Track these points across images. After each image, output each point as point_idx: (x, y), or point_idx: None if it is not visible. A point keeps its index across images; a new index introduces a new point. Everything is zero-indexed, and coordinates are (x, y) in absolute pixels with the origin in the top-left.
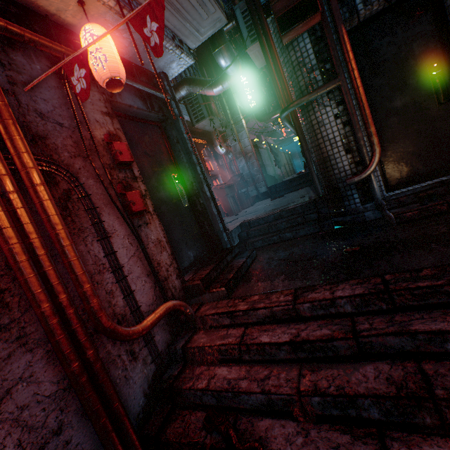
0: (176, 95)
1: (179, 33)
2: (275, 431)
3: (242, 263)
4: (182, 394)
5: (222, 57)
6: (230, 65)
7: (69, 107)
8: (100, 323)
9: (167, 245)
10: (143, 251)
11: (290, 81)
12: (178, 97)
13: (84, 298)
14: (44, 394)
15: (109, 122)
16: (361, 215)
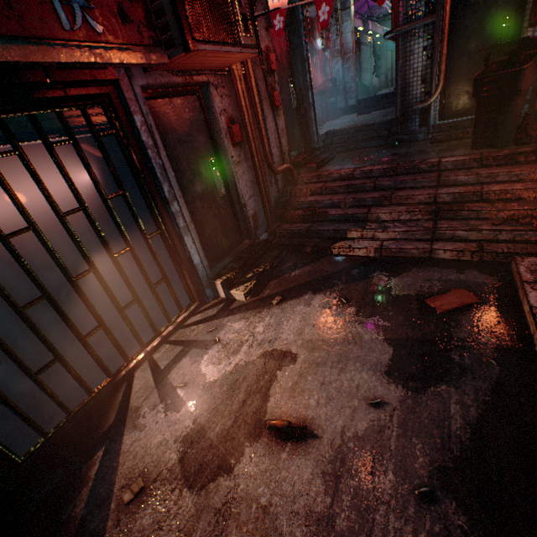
0: None
1: None
2: (332, 211)
3: (326, 157)
4: (291, 205)
5: None
6: None
7: None
8: (268, 159)
9: (286, 133)
10: (278, 133)
11: (401, 2)
12: None
13: (264, 146)
14: (251, 180)
15: (266, 36)
16: (415, 136)
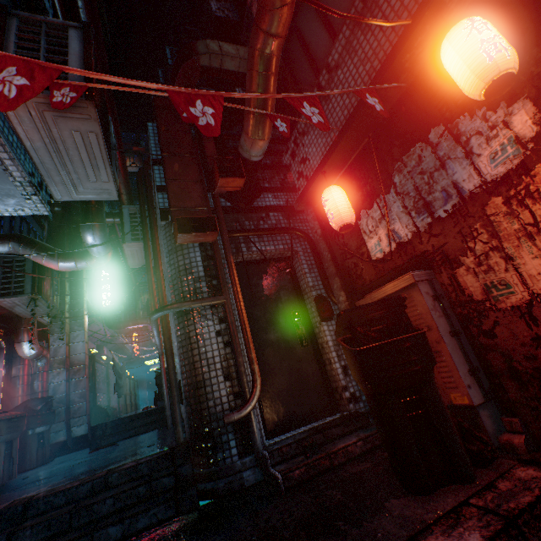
0: None
1: (46, 172)
2: None
3: None
4: None
5: (92, 232)
6: (100, 245)
7: None
8: None
9: None
10: None
11: (172, 282)
12: None
13: None
14: None
15: None
16: (239, 476)
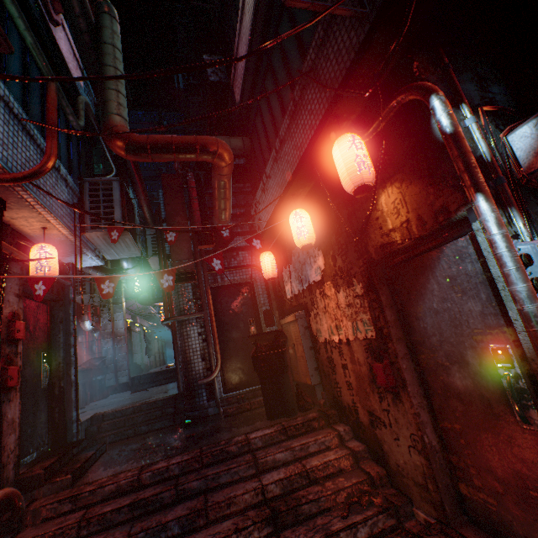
0: None
1: (104, 251)
2: None
3: (92, 454)
4: None
5: (127, 261)
6: (132, 268)
7: None
8: None
9: (19, 426)
10: (2, 427)
11: (175, 301)
12: None
13: None
14: None
15: (17, 302)
16: (206, 410)
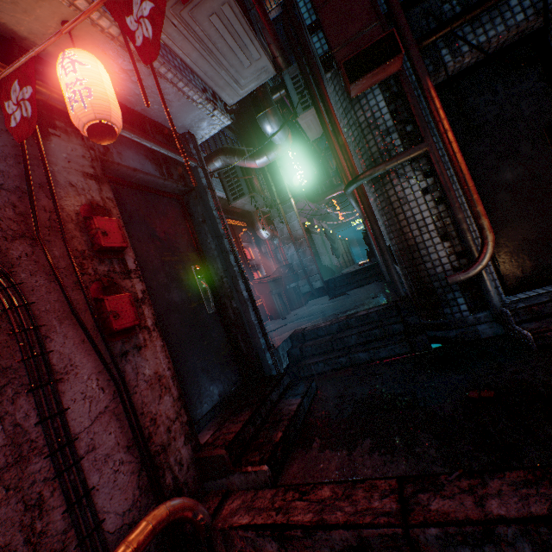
0: (209, 166)
1: (211, 82)
2: None
3: (297, 407)
4: None
5: (268, 121)
6: (278, 131)
7: (22, 161)
8: None
9: (173, 381)
10: (123, 402)
11: (357, 147)
12: (212, 169)
13: None
14: None
15: (94, 188)
16: (472, 329)
